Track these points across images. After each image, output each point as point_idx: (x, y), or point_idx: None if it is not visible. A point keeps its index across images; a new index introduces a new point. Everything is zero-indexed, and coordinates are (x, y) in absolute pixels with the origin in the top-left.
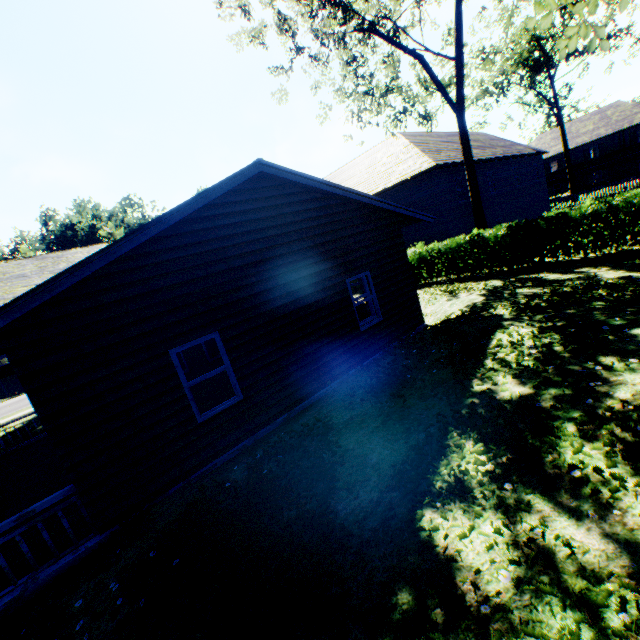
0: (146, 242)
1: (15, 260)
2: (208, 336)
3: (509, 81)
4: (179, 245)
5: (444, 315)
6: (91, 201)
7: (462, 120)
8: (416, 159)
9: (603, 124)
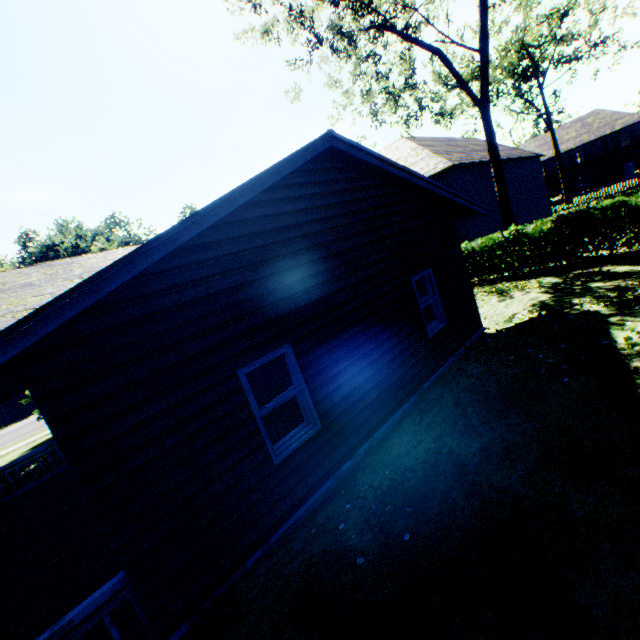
0: (205, 230)
1: (13, 269)
2: (280, 350)
3: (498, 90)
4: (242, 235)
5: (503, 317)
6: (74, 220)
7: (487, 114)
8: (428, 161)
9: (585, 131)
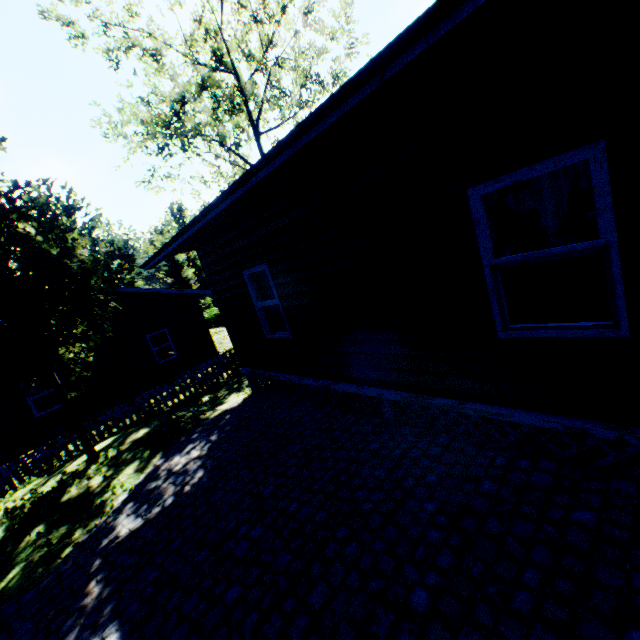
0: None
1: None
2: None
3: None
4: None
5: None
6: None
7: None
8: None
9: None
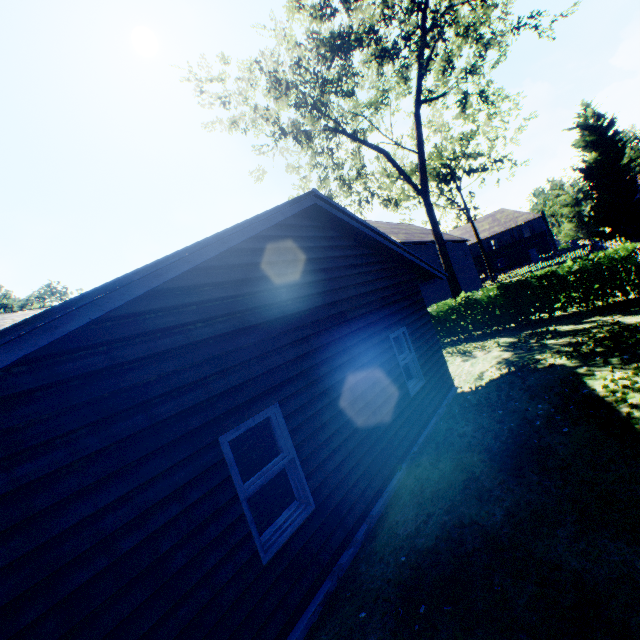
0: (187, 272)
1: None
2: (267, 411)
3: None
4: (227, 280)
5: (471, 375)
6: (1, 289)
7: (428, 201)
8: None
9: (496, 224)
